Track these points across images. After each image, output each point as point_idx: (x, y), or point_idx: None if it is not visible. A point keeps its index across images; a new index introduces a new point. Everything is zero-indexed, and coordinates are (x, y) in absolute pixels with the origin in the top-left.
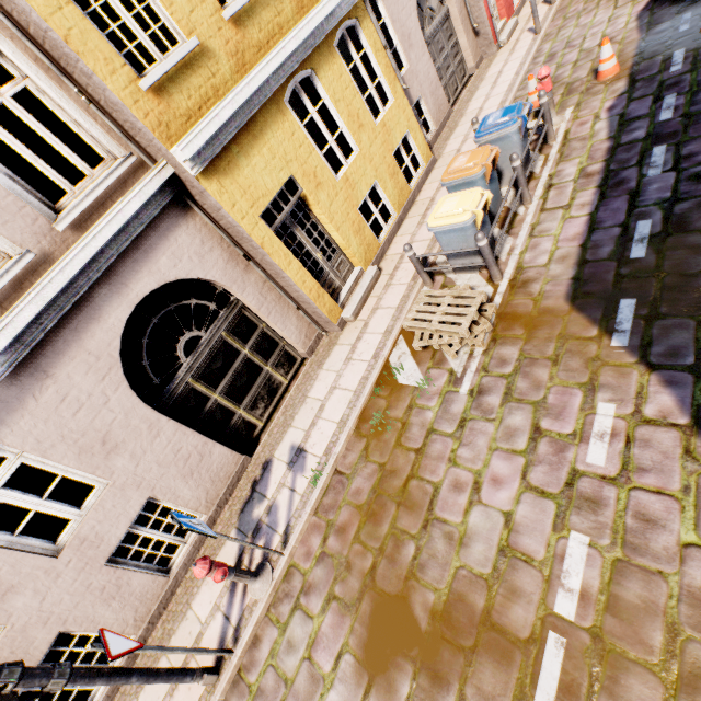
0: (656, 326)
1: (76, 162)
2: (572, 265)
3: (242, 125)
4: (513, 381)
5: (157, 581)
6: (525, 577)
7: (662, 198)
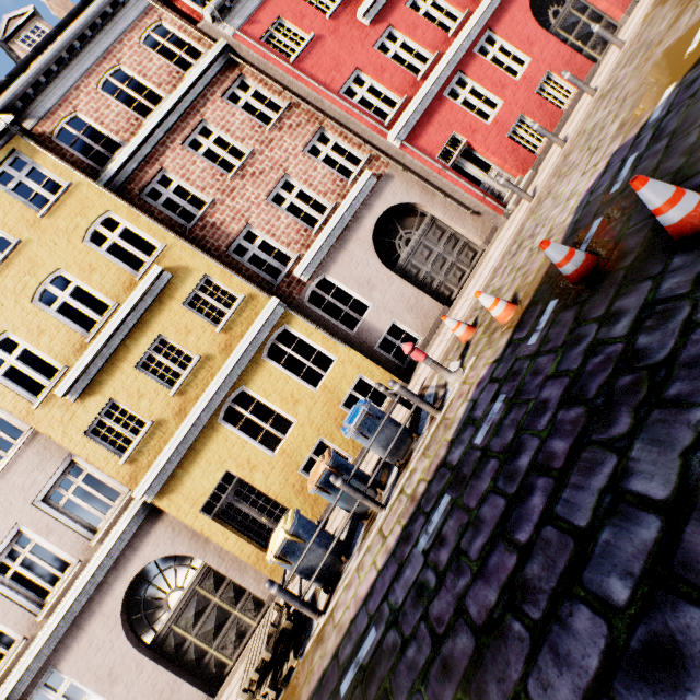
0: None
1: (107, 501)
2: (334, 648)
3: (182, 456)
4: None
5: None
6: None
7: (396, 602)
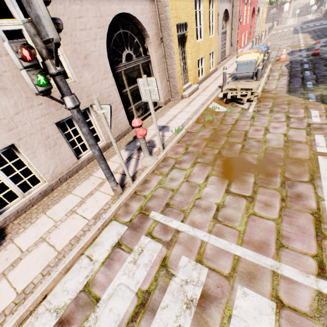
0: (324, 97)
1: None
2: (286, 88)
3: None
4: (272, 108)
5: (72, 157)
6: (300, 146)
7: (313, 78)
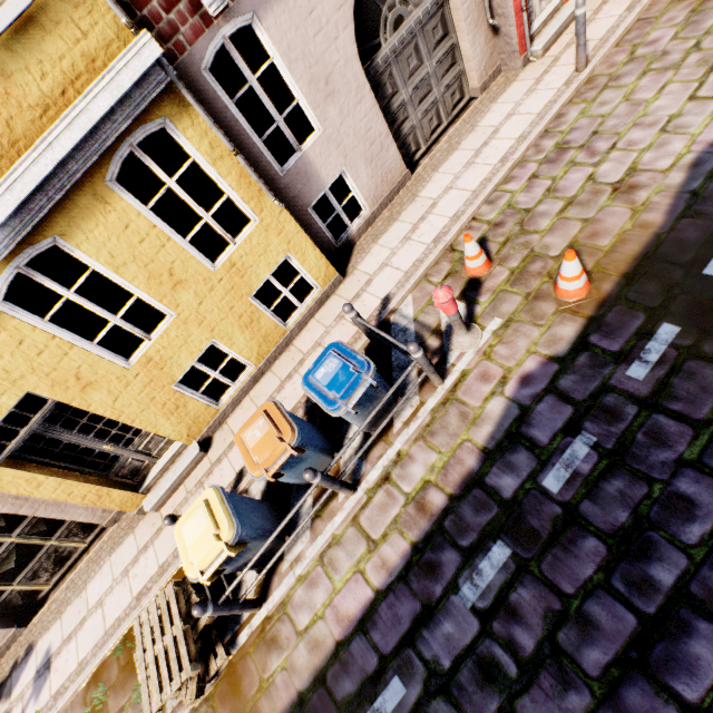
0: None
1: None
2: (312, 669)
3: None
4: None
5: None
6: None
7: (438, 663)
